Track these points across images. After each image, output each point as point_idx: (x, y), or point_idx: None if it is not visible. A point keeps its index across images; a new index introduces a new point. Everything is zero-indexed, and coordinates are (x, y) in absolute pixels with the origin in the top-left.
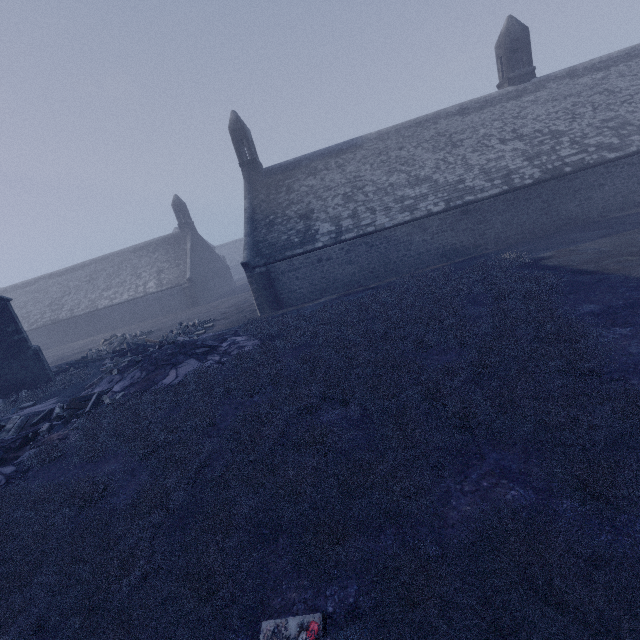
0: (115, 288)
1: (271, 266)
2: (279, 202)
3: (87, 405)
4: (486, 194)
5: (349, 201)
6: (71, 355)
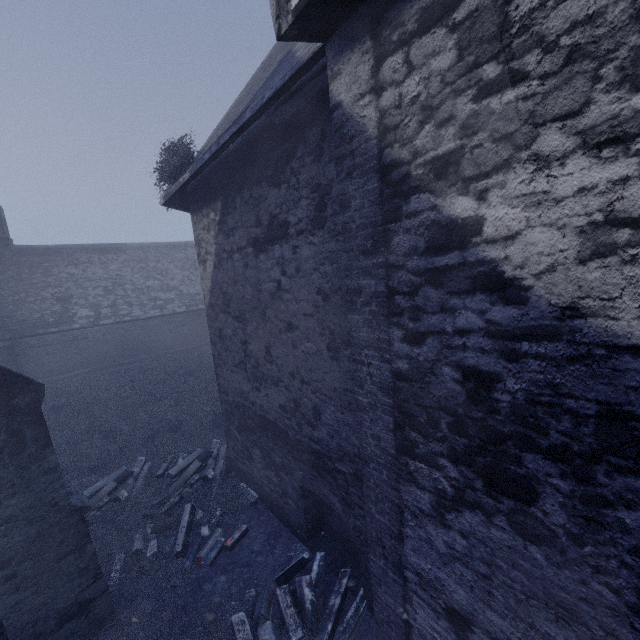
0: None
1: (18, 341)
2: (33, 282)
3: None
4: None
5: (110, 293)
6: None
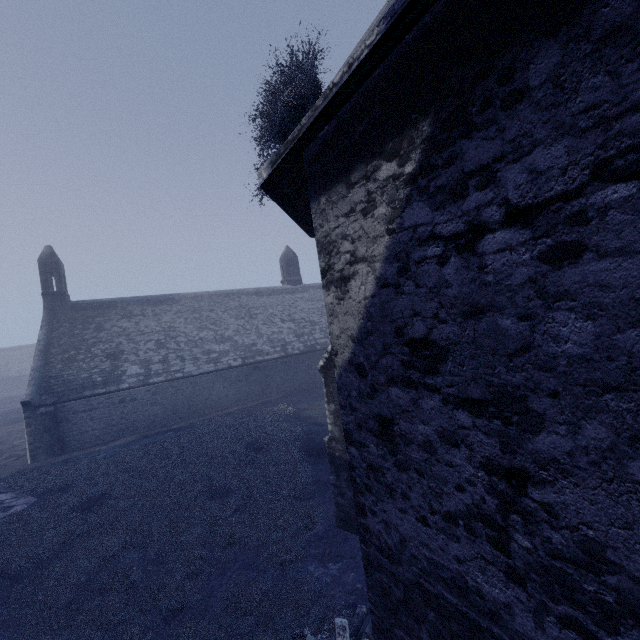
0: None
1: (62, 405)
2: (85, 338)
3: None
4: (271, 357)
5: (162, 347)
6: None
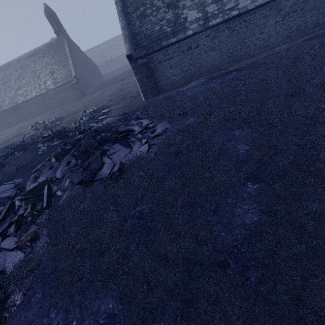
0: (24, 87)
1: (150, 57)
2: None
3: (42, 198)
4: None
5: None
6: (12, 138)
